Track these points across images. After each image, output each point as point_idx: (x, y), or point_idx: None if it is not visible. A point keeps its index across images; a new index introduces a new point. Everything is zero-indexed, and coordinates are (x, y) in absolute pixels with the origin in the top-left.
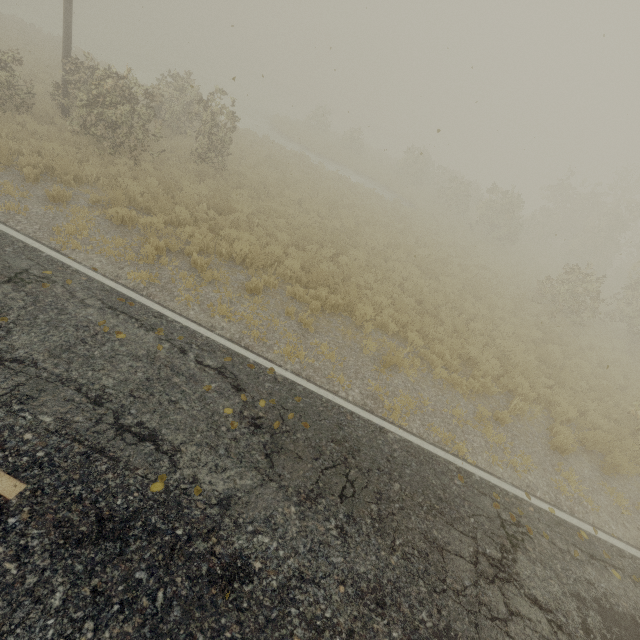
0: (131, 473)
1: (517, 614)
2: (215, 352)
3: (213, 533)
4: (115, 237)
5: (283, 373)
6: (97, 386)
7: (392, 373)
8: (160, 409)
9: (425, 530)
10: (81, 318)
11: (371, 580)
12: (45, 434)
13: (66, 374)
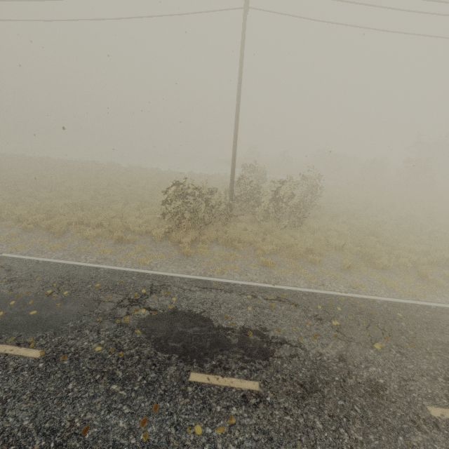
0: None
1: None
2: None
3: None
4: (404, 278)
5: None
6: None
7: None
8: None
9: None
10: None
11: None
12: None
13: None
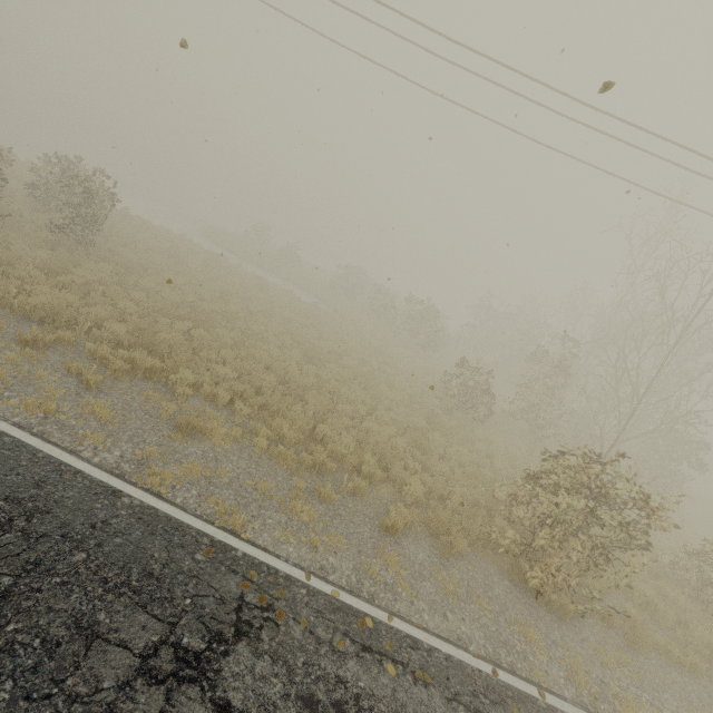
0: None
1: None
2: None
3: None
4: None
5: None
6: None
7: (193, 441)
8: None
9: (85, 612)
10: None
11: None
12: None
13: None
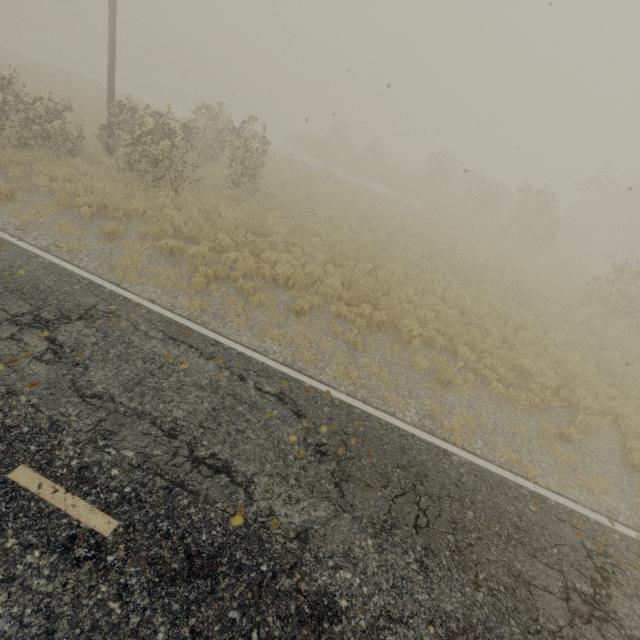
0: (211, 507)
1: None
2: (272, 378)
3: (296, 569)
4: (166, 268)
5: (339, 396)
6: (169, 418)
7: (446, 390)
8: (229, 439)
9: (507, 563)
10: (147, 350)
11: (460, 619)
12: (129, 469)
13: (140, 407)
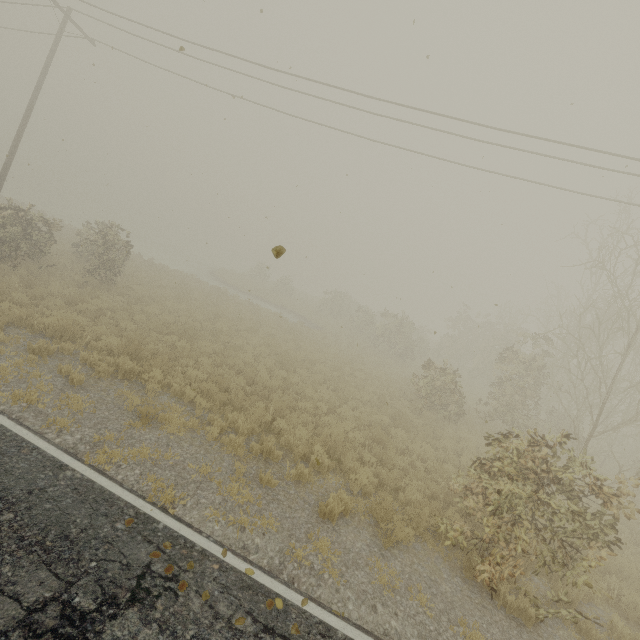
0: None
1: None
2: None
3: None
4: None
5: None
6: None
7: (151, 429)
8: None
9: None
10: None
11: None
12: None
13: None
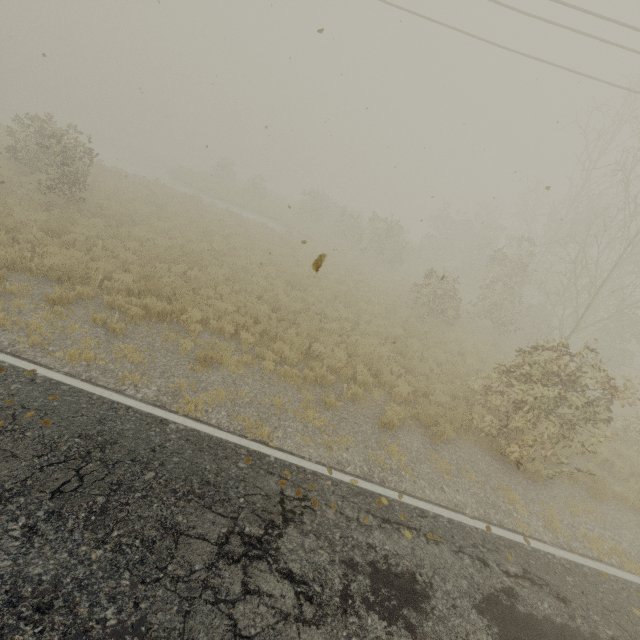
0: None
1: (255, 592)
2: None
3: None
4: None
5: (49, 374)
6: None
7: (212, 371)
8: None
9: (166, 517)
10: None
11: (45, 582)
12: None
13: None
